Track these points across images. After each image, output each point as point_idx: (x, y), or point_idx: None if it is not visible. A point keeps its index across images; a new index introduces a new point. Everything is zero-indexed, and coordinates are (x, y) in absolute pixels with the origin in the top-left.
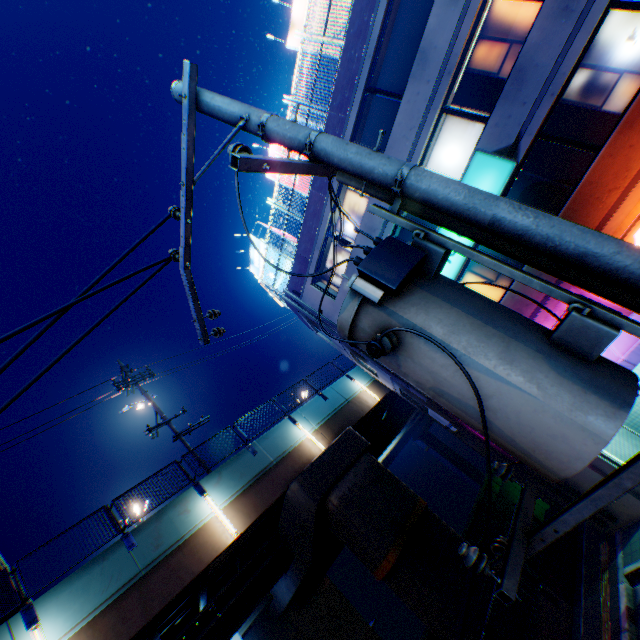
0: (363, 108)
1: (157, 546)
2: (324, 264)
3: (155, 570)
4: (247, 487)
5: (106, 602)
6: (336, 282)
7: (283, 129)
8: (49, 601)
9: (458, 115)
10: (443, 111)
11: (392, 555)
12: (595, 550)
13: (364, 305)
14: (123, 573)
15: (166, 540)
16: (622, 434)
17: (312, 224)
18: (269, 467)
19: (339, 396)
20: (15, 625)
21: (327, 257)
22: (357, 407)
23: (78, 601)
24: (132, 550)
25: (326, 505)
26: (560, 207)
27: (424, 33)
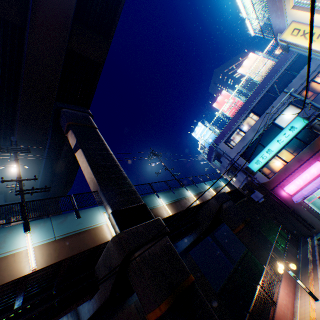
0: (263, 96)
1: (180, 196)
2: (229, 137)
3: (181, 200)
4: (197, 194)
5: (172, 201)
6: (232, 144)
7: (307, 101)
8: (160, 194)
9: (294, 106)
10: (289, 103)
11: (242, 224)
12: (305, 239)
13: (317, 121)
14: (174, 197)
15: (181, 195)
16: (319, 211)
17: (232, 123)
18: (202, 192)
19: (217, 184)
20: (155, 195)
21: (232, 135)
22: (223, 189)
23: (166, 198)
24: (174, 194)
25: (221, 207)
26: (317, 136)
27: (290, 83)
